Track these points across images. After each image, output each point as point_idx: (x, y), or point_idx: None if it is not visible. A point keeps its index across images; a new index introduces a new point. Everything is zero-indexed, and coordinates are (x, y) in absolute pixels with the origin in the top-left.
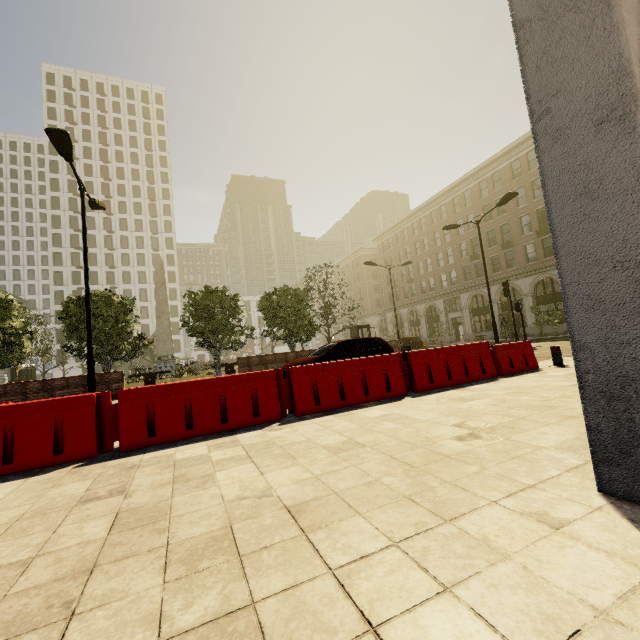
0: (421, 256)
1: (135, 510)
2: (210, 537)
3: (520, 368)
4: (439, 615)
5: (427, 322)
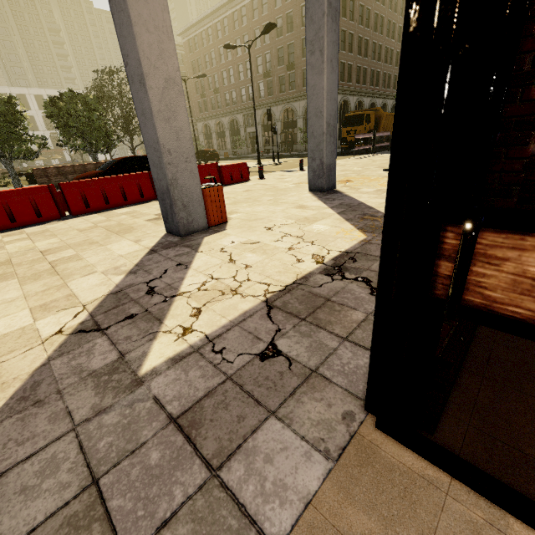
0: (225, 65)
1: None
2: None
3: (237, 180)
4: (76, 263)
5: (231, 135)
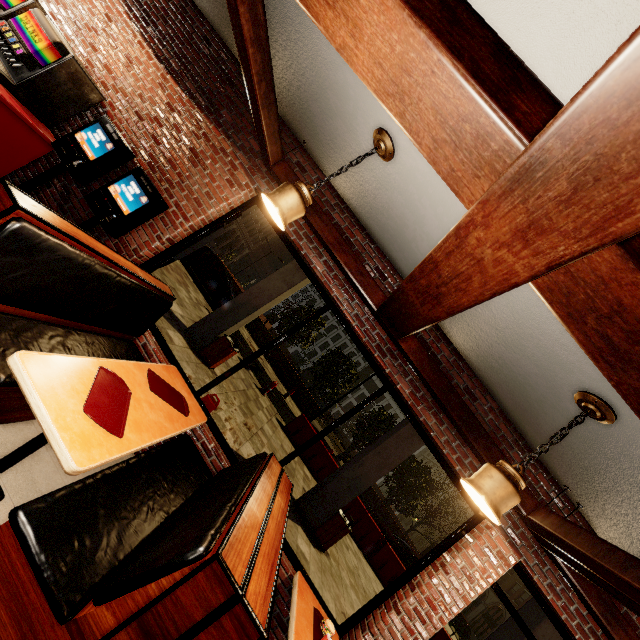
0: None
1: None
2: (351, 569)
3: None
4: None
5: None
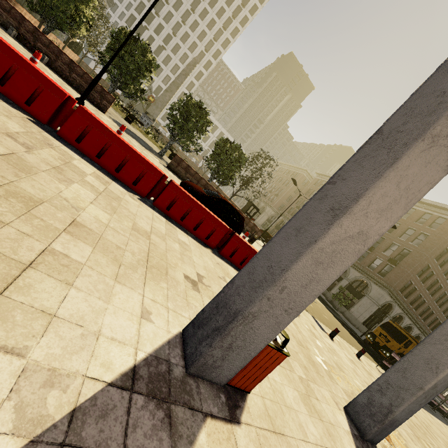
0: None
1: (21, 159)
2: (30, 196)
3: None
4: (54, 285)
5: None
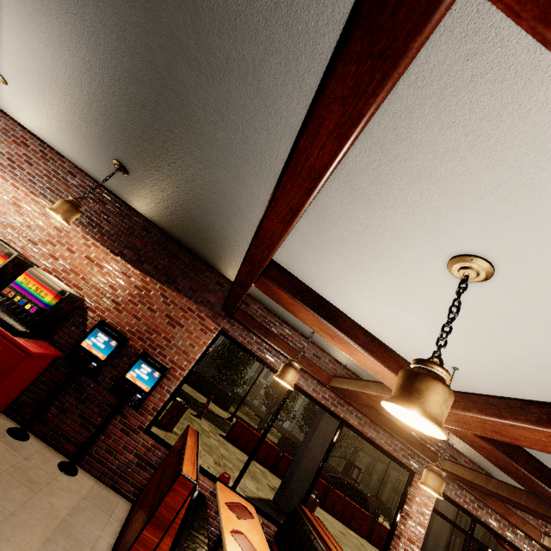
0: None
1: None
2: None
3: None
4: None
5: None
